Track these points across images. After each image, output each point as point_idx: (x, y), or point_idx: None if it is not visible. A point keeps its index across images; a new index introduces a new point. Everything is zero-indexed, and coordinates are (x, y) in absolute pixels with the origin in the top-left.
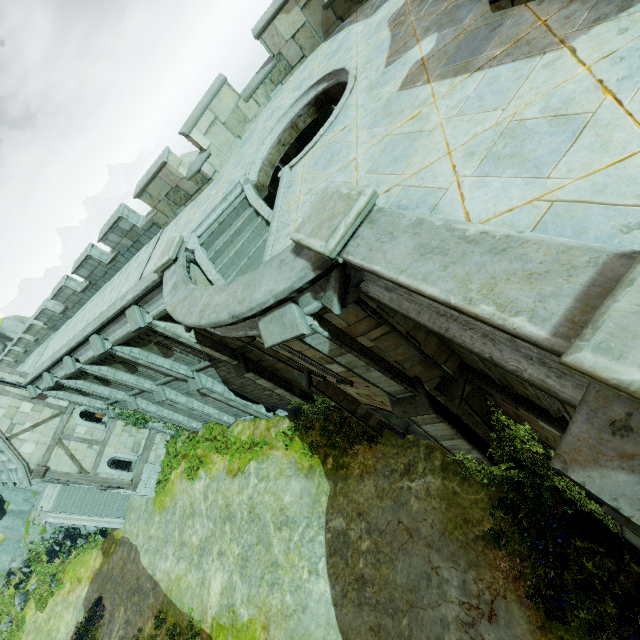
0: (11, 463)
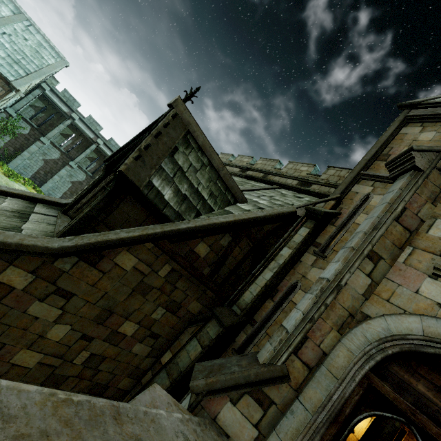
0: (4, 61)
